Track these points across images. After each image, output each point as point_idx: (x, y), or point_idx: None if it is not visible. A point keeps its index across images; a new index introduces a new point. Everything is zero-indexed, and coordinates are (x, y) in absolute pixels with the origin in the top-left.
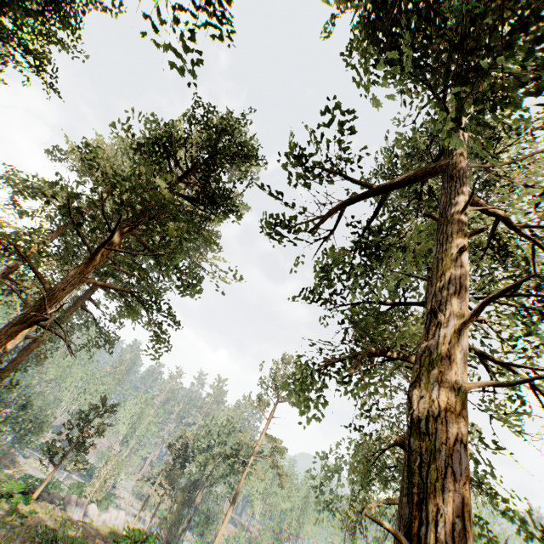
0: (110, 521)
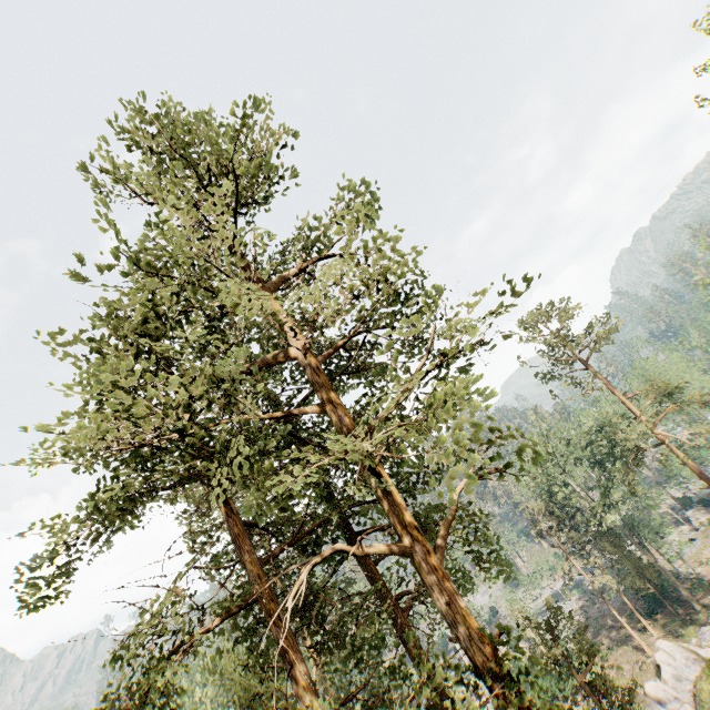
0: (676, 669)
